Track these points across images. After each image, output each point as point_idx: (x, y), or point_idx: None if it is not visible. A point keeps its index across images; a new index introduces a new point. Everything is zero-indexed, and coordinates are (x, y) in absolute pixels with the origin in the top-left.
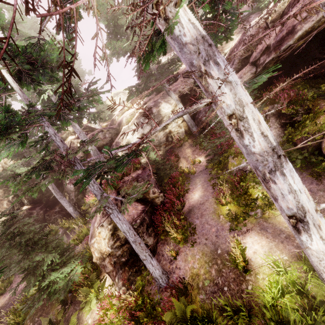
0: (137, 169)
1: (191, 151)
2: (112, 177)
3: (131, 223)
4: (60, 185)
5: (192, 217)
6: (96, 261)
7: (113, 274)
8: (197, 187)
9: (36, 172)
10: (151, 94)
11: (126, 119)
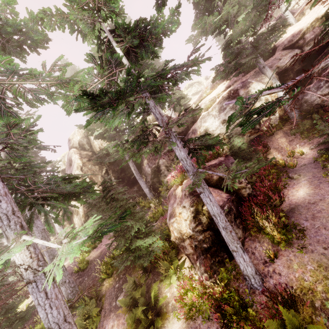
0: (219, 155)
1: (286, 141)
2: (193, 161)
3: (220, 207)
4: (138, 168)
5: (297, 217)
6: (175, 240)
7: (193, 257)
8: (300, 183)
9: (138, 142)
10: (239, 73)
11: (204, 106)
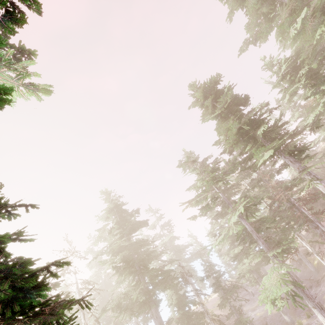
0: None
1: None
2: None
3: None
4: None
5: None
6: None
7: None
8: None
9: None
10: None
11: None
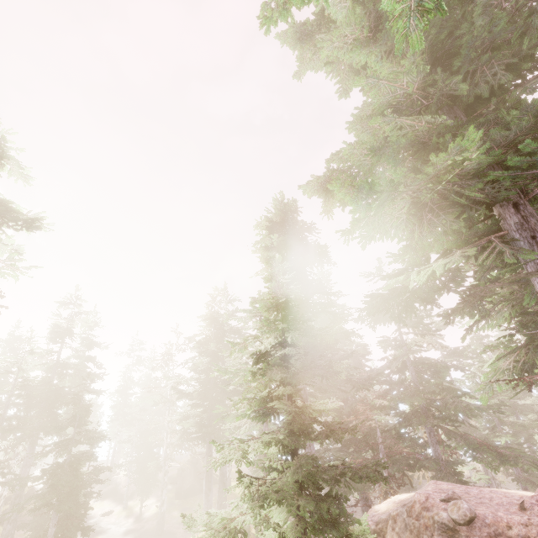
0: None
1: None
2: None
3: None
4: None
5: None
6: None
7: None
8: None
9: None
10: None
11: None
